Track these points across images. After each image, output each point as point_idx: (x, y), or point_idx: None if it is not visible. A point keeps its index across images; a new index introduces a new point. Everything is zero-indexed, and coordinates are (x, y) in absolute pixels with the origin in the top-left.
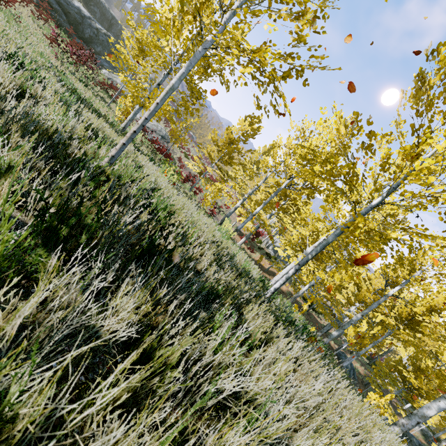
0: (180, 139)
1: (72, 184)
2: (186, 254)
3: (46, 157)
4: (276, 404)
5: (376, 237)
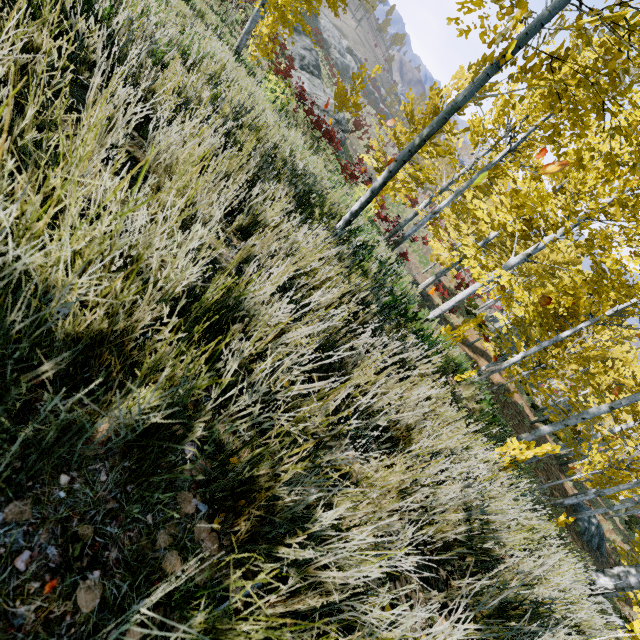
0: (346, 103)
1: None
2: None
3: None
4: (132, 186)
5: (571, 80)
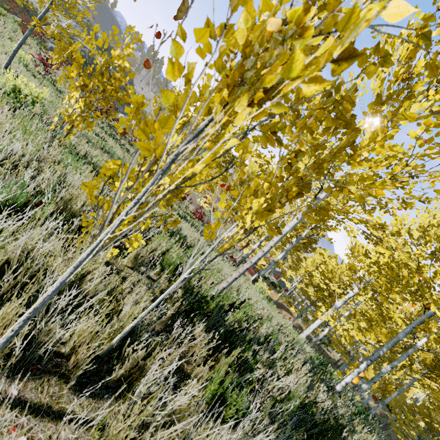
0: None
1: (236, 361)
2: (340, 426)
3: (215, 339)
4: None
5: None
